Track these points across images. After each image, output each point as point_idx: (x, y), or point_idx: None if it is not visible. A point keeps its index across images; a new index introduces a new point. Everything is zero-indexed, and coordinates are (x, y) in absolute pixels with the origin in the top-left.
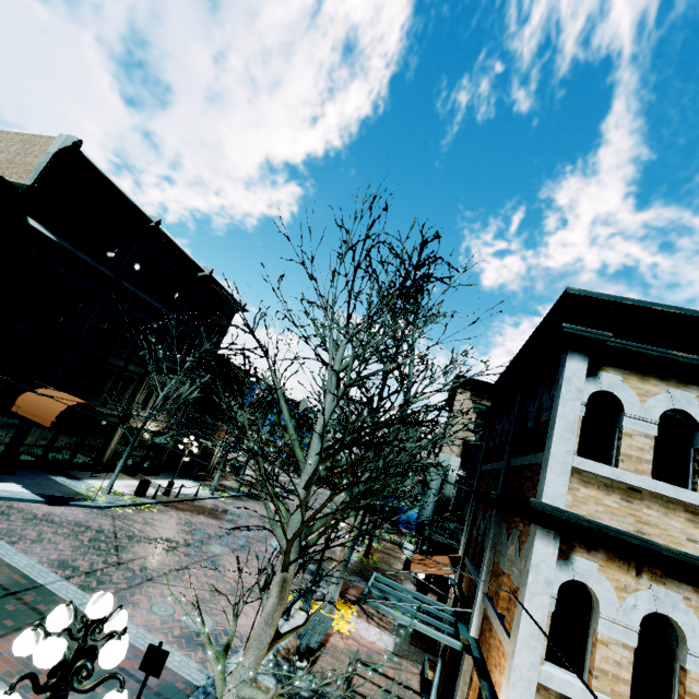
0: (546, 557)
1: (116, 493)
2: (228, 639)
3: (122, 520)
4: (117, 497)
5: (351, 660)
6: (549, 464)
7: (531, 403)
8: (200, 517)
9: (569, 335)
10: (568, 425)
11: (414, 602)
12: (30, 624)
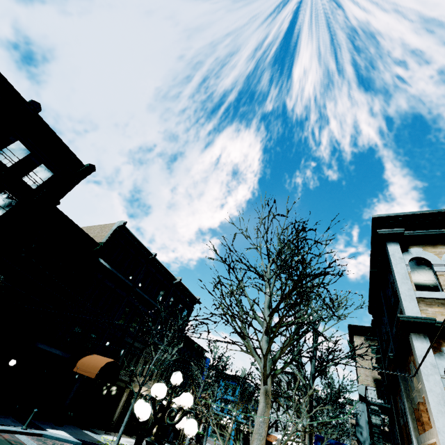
0: (425, 350)
1: (122, 444)
2: None
3: None
4: None
5: None
6: (402, 297)
7: (388, 290)
8: None
9: (383, 235)
10: (403, 276)
11: None
12: None
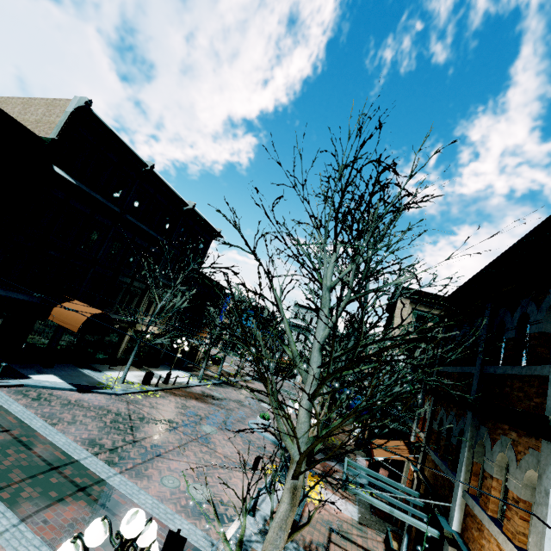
0: None
1: (128, 382)
2: (241, 534)
3: (134, 404)
4: (129, 385)
5: (325, 528)
6: None
7: (507, 314)
8: (192, 401)
9: None
10: None
11: (385, 487)
12: (69, 495)
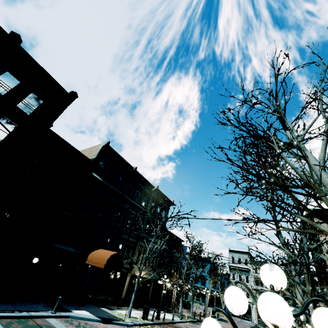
0: None
1: (132, 317)
2: None
3: None
4: (134, 319)
5: None
6: None
7: None
8: None
9: None
10: None
11: None
12: None
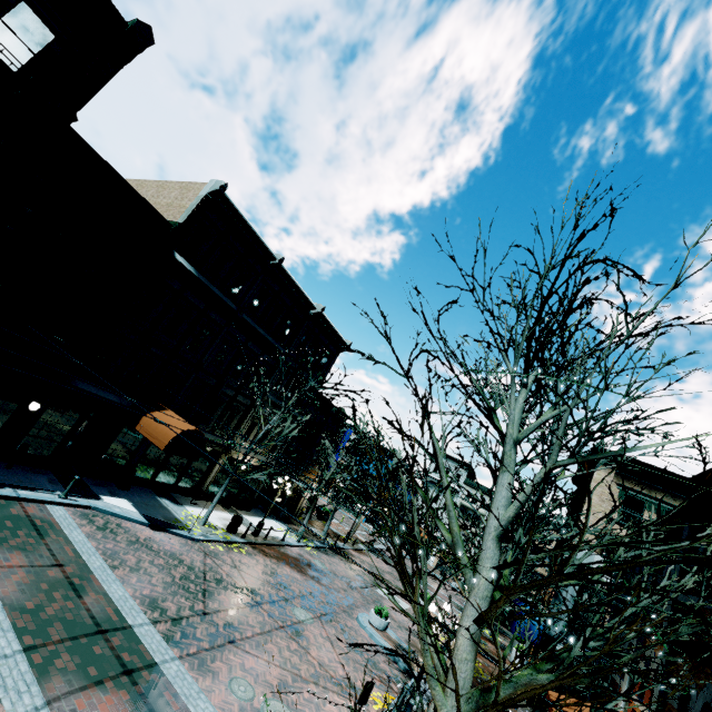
0: None
1: (210, 525)
2: None
3: (213, 558)
4: (211, 530)
5: None
6: None
7: None
8: (285, 567)
9: None
10: None
11: None
12: (111, 677)
